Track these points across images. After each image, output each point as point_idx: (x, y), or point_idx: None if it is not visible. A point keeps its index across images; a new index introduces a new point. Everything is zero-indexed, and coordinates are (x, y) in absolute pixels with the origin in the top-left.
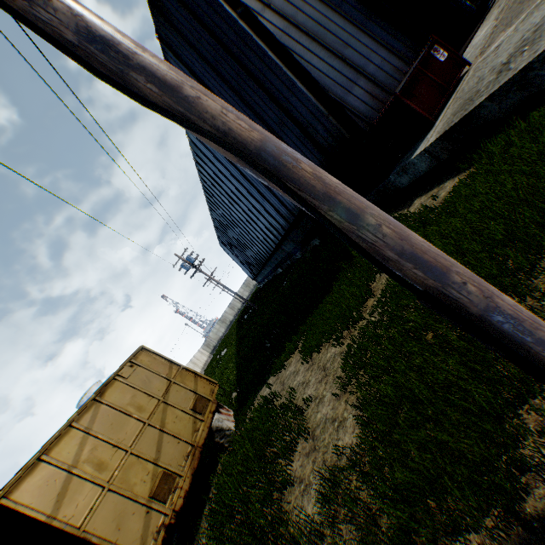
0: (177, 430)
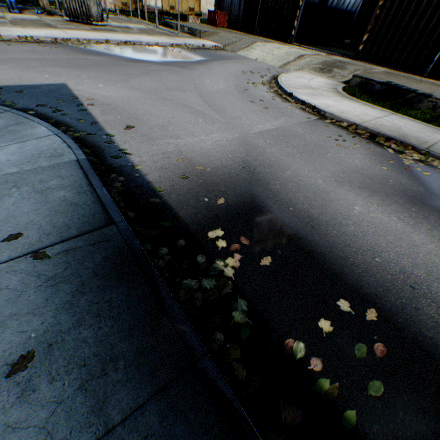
0: (183, 7)
